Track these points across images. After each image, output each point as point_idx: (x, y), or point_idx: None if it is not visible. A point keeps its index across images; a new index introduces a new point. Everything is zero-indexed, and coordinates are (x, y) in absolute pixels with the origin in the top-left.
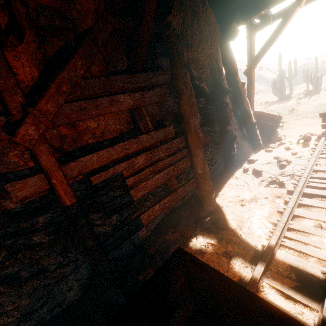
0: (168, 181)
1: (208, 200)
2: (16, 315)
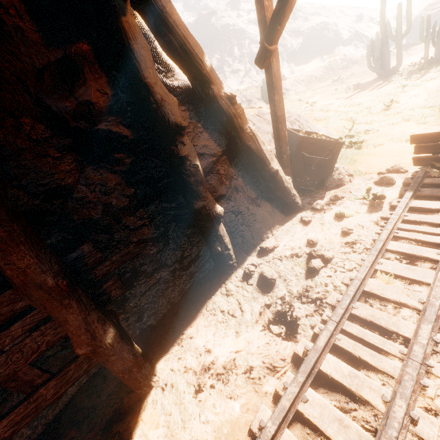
0: (7, 381)
1: (131, 382)
2: None
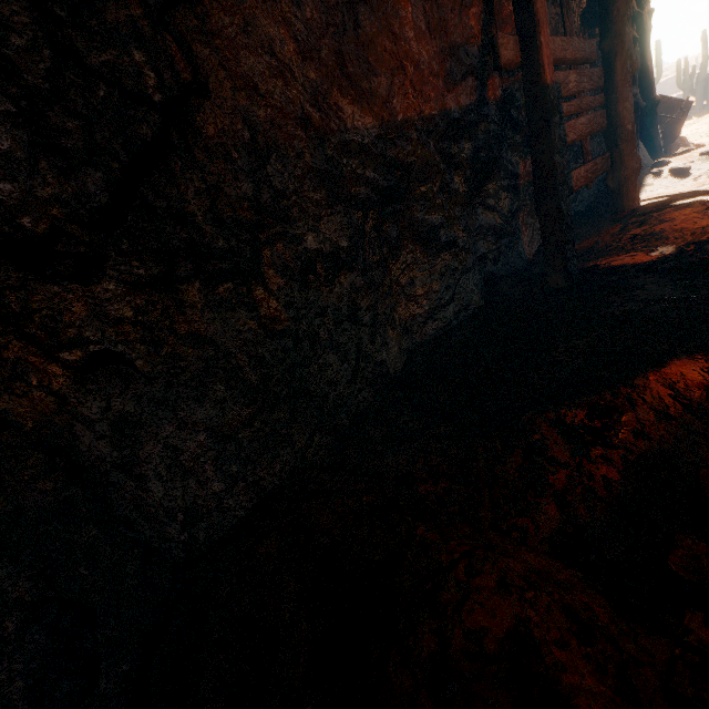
0: (585, 141)
1: (632, 189)
2: (424, 305)
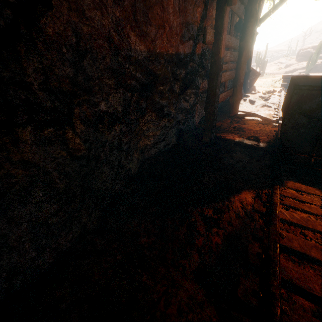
0: (226, 82)
1: (237, 106)
2: (152, 141)
